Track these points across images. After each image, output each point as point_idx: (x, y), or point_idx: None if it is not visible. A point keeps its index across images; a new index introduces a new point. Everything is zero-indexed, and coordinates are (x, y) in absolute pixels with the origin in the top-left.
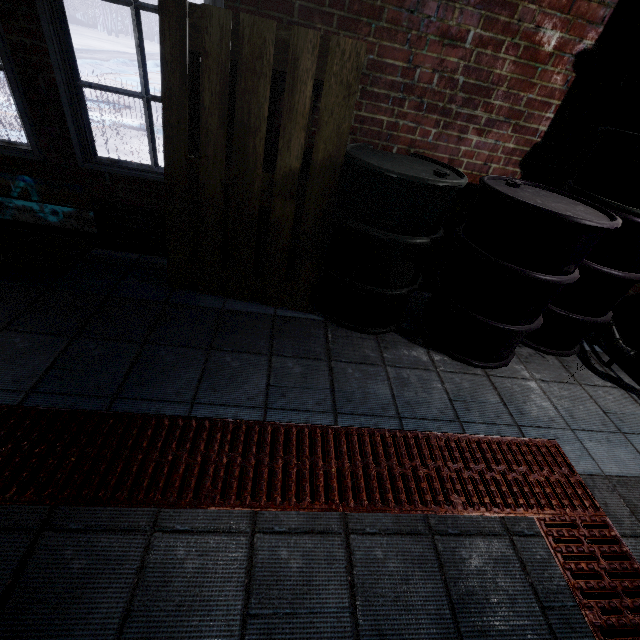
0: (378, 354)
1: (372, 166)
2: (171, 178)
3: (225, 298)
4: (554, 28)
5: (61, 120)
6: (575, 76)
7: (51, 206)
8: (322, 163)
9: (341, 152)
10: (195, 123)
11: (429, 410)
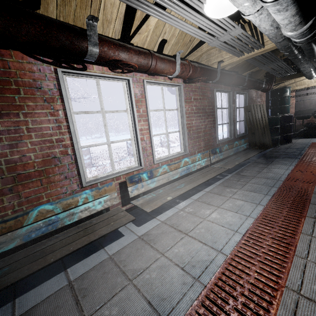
0: (286, 146)
1: (275, 117)
2: (256, 130)
3: (263, 152)
4: (263, 98)
5: (234, 129)
6: (265, 103)
7: (245, 144)
8: (266, 120)
9: (267, 118)
10: (249, 122)
11: (304, 145)
